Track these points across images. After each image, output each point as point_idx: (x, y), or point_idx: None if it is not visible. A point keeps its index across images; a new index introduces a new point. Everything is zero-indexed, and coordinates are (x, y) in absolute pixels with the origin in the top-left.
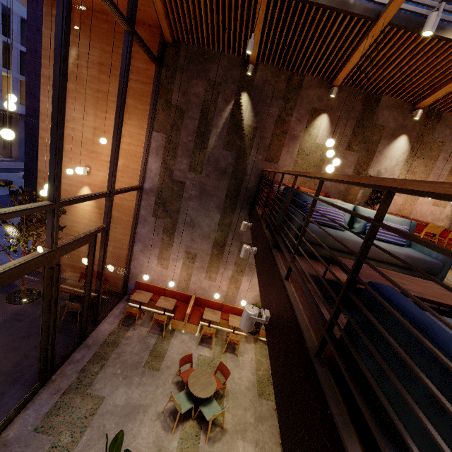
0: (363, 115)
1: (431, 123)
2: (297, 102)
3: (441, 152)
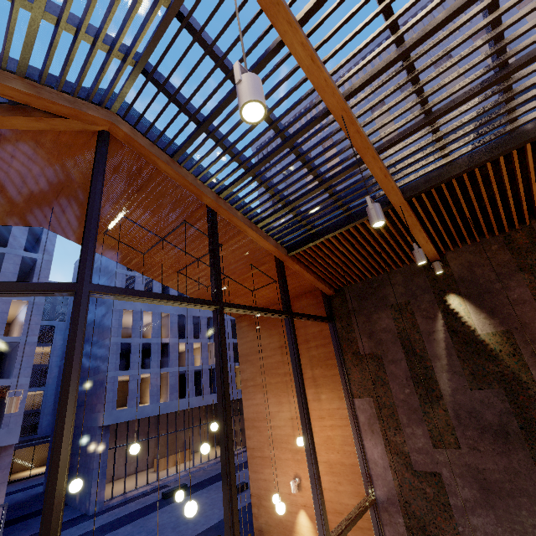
0: None
1: None
2: None
3: None
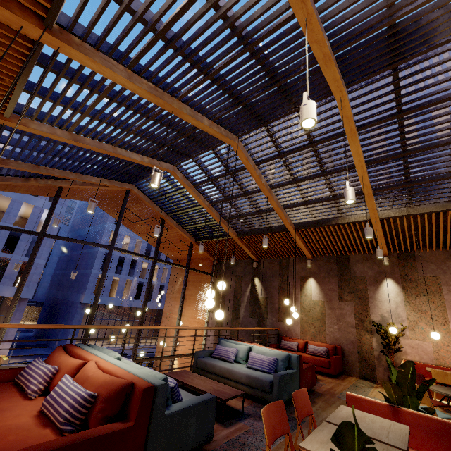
0: (341, 272)
1: (408, 263)
2: (289, 275)
3: (440, 285)
